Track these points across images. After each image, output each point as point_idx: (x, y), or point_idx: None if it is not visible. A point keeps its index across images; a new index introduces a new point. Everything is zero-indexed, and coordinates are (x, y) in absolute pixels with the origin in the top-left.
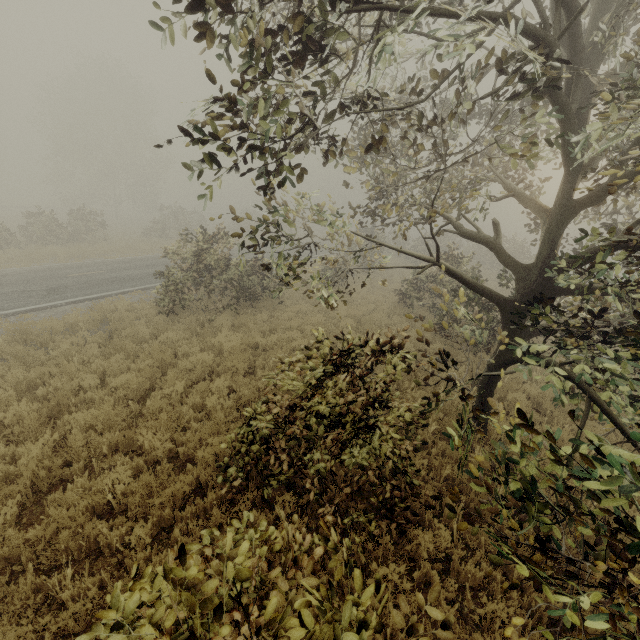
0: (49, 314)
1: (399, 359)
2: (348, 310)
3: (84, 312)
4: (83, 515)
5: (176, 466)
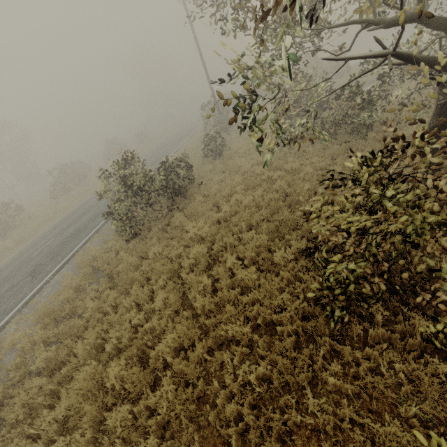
0: (48, 290)
1: (438, 146)
2: (248, 162)
3: (73, 273)
4: (248, 415)
5: (263, 334)
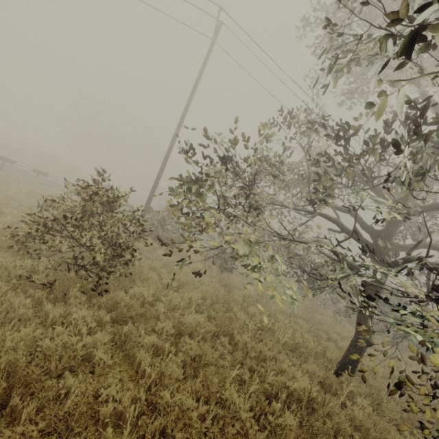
0: None
1: None
2: None
3: None
4: None
5: None
